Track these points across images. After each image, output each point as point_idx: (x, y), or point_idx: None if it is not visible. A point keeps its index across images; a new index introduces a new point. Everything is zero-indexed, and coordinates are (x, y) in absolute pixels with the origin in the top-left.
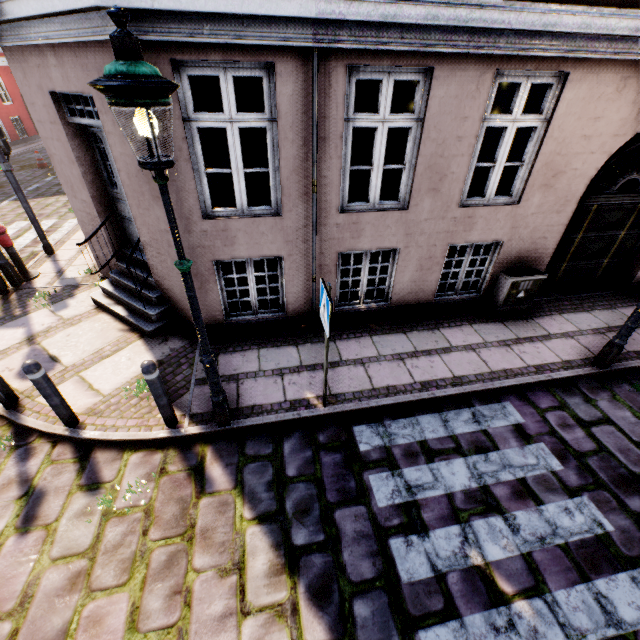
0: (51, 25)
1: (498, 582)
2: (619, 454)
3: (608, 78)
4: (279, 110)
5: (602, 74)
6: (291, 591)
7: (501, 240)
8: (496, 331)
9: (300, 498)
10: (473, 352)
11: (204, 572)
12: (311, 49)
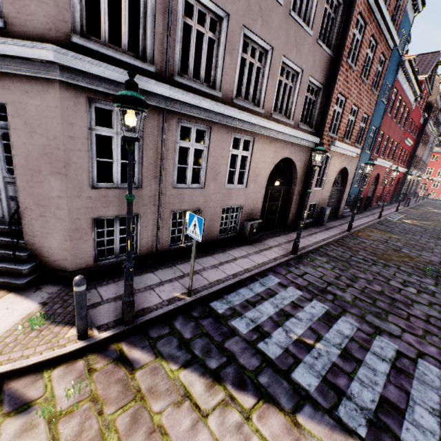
0: None
1: (306, 341)
2: (316, 283)
3: (266, 142)
4: (145, 132)
5: (264, 140)
6: (225, 391)
7: (242, 204)
8: (250, 248)
9: (202, 346)
10: (246, 258)
11: (165, 411)
12: (162, 108)
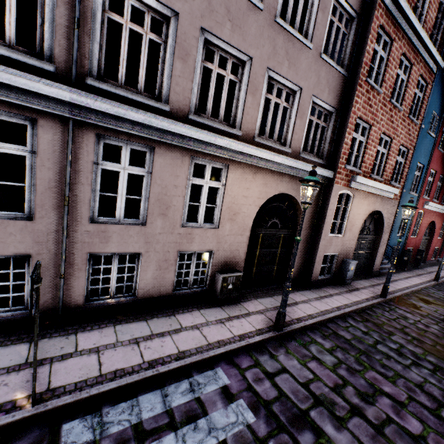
0: None
1: None
2: (292, 395)
3: (248, 171)
4: (39, 147)
5: (244, 169)
6: None
7: (212, 250)
8: (216, 313)
9: None
10: (197, 330)
11: None
12: (69, 118)
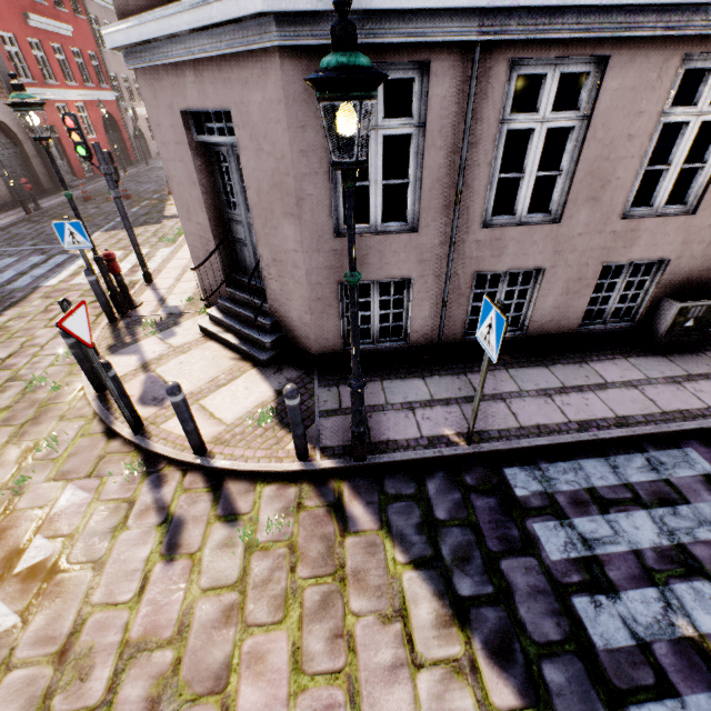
0: (197, 40)
1: None
2: None
3: None
4: (429, 114)
5: None
6: (465, 646)
7: (667, 258)
8: (659, 366)
9: (456, 544)
10: (635, 389)
11: (363, 616)
12: (472, 43)
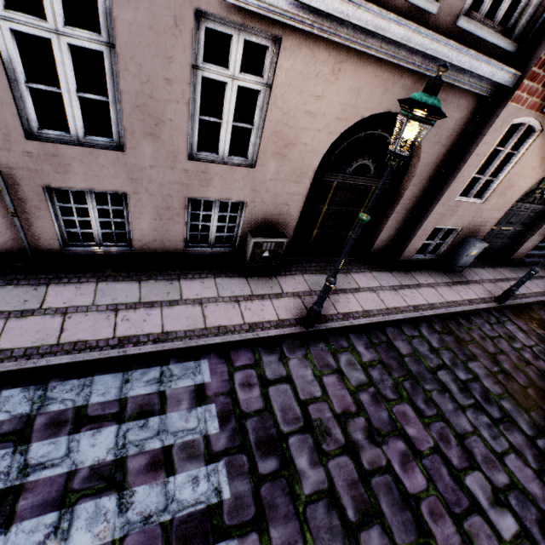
0: None
1: None
2: (279, 413)
3: (323, 57)
4: None
5: (316, 51)
6: None
7: (244, 200)
8: (236, 286)
9: None
10: (199, 306)
11: None
12: None
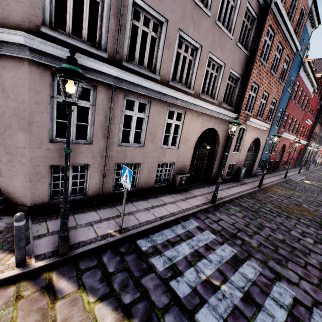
0: None
1: (214, 282)
2: (228, 228)
3: (195, 115)
4: (97, 102)
5: (193, 113)
6: None
7: (174, 161)
8: (179, 196)
9: (121, 280)
10: (174, 204)
11: None
12: (112, 85)
